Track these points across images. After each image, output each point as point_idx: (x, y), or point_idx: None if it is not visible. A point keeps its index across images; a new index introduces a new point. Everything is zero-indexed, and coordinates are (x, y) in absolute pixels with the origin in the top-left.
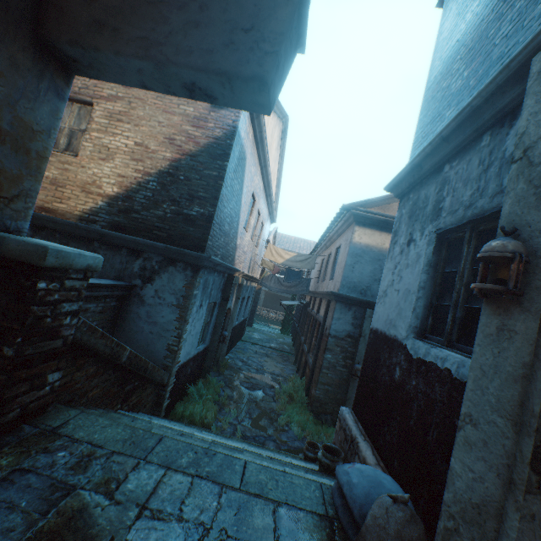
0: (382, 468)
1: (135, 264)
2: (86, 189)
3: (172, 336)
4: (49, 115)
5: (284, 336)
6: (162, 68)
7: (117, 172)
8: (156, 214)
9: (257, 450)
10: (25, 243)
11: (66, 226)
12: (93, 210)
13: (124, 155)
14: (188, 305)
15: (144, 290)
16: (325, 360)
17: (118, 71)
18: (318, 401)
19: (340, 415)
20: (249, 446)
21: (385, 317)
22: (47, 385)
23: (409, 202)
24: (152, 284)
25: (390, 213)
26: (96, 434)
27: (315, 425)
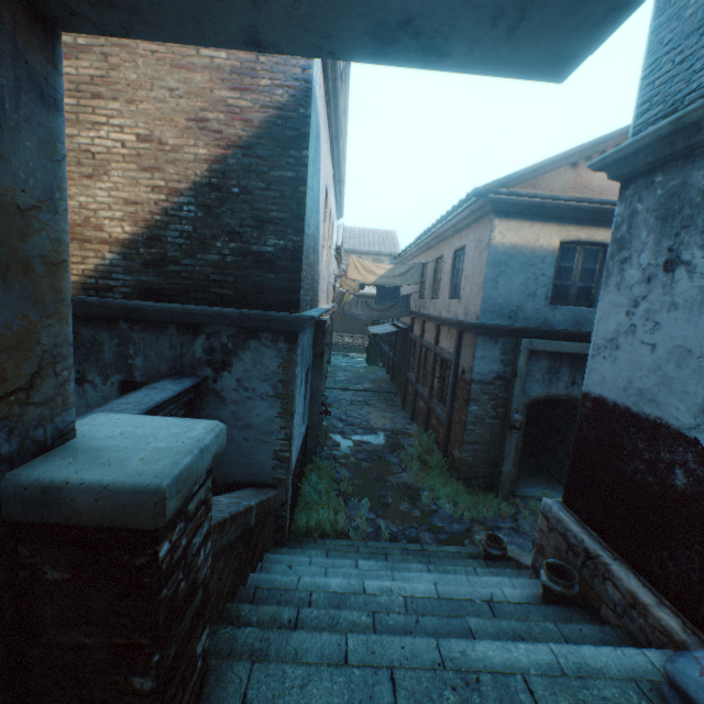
0: (672, 611)
1: (195, 345)
2: (77, 236)
3: (277, 439)
4: (38, 157)
5: (374, 368)
6: None
7: (120, 196)
8: (208, 260)
9: (444, 576)
10: (110, 493)
11: None
12: (100, 269)
13: (125, 164)
14: (292, 393)
15: (219, 382)
16: (469, 414)
17: (191, 7)
18: (465, 465)
19: (545, 511)
20: (432, 573)
21: (623, 383)
22: (198, 659)
23: (655, 190)
24: (230, 371)
25: (545, 190)
26: None
27: (469, 496)
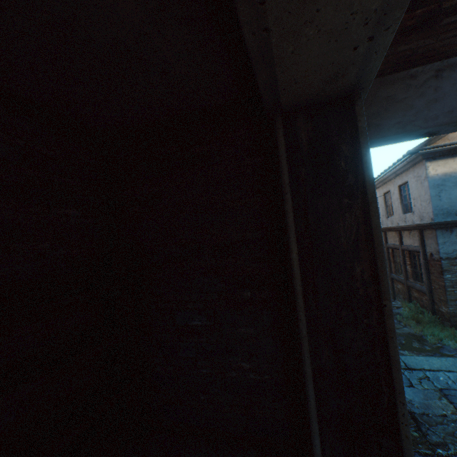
0: None
1: None
2: None
3: None
4: None
5: None
6: (410, 133)
7: None
8: None
9: None
10: None
11: None
12: None
13: None
14: None
15: None
16: (445, 280)
17: None
18: (454, 316)
19: None
20: None
21: None
22: None
23: None
24: None
25: (456, 139)
26: (432, 364)
27: None
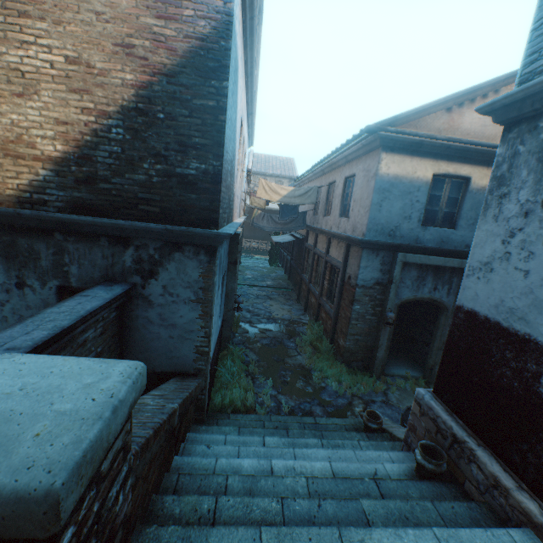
0: (530, 495)
1: (125, 256)
2: (10, 152)
3: (198, 336)
4: None
5: (275, 269)
6: None
7: (51, 115)
8: (136, 180)
9: (335, 451)
10: None
11: (1, 217)
12: (34, 184)
13: (54, 84)
14: (211, 298)
15: (147, 288)
16: (353, 312)
17: None
18: (348, 351)
19: (418, 399)
20: (326, 449)
21: (496, 301)
22: None
23: (538, 134)
24: (156, 279)
25: (424, 130)
26: None
27: (351, 376)
